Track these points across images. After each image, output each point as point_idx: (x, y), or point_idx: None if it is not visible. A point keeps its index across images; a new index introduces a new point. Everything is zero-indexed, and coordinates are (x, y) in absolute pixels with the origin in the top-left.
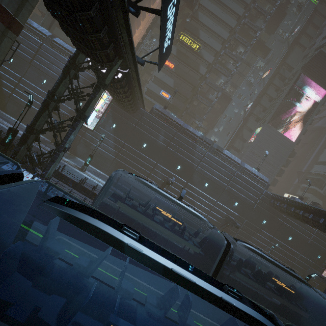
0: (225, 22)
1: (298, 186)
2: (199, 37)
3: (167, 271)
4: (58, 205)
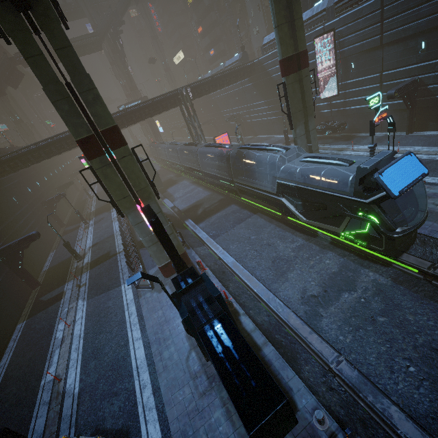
0: None
1: None
2: None
3: None
4: None
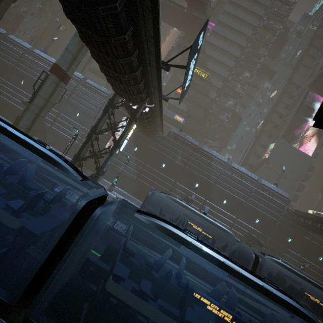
0: (230, 53)
1: (322, 202)
2: (207, 67)
3: (221, 263)
4: (144, 215)
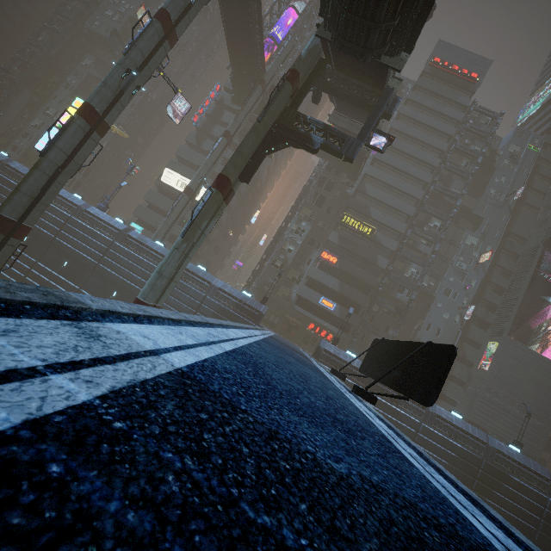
0: (407, 193)
1: None
2: (370, 216)
3: None
4: None
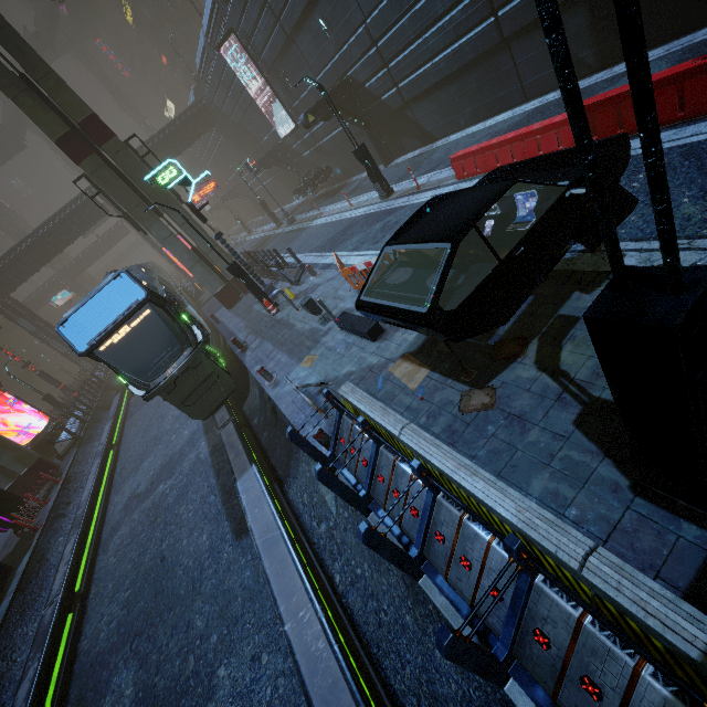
0: None
1: None
2: None
3: None
4: None
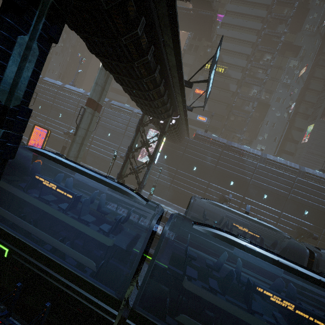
0: (245, 40)
1: None
2: (223, 61)
3: (276, 262)
4: (200, 226)
